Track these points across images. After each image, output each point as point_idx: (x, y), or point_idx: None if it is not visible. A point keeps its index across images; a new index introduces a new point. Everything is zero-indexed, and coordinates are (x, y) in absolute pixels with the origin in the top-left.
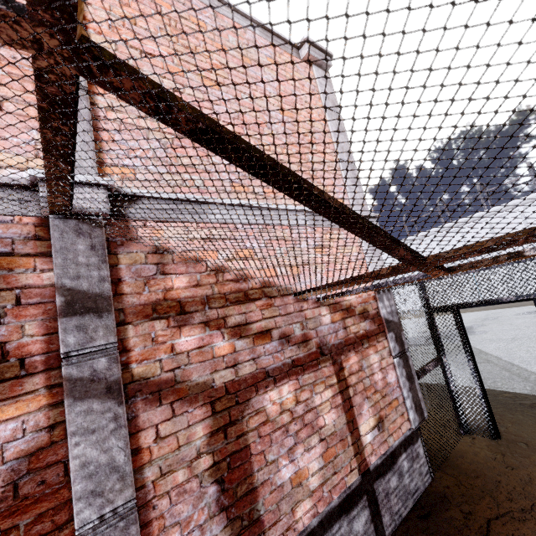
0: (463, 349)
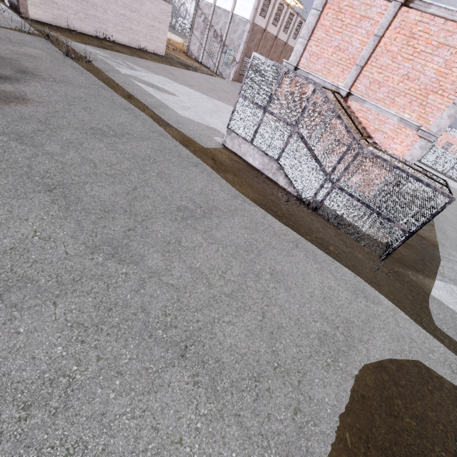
0: None
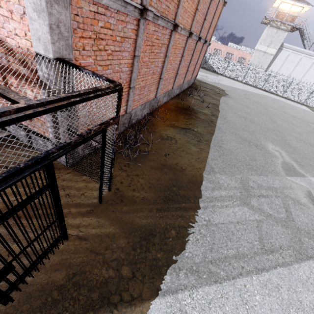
0: (311, 241)
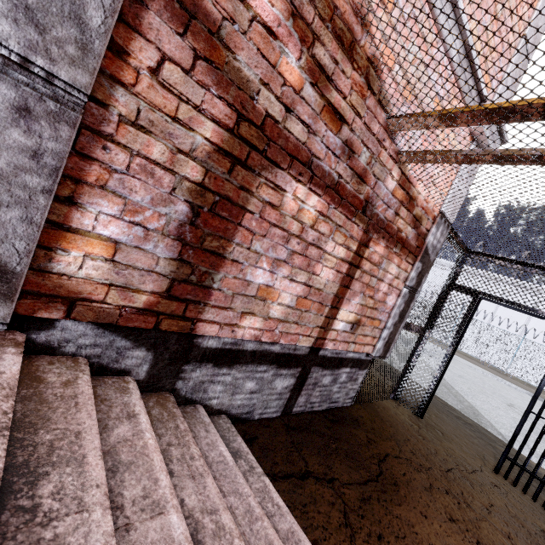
0: None
